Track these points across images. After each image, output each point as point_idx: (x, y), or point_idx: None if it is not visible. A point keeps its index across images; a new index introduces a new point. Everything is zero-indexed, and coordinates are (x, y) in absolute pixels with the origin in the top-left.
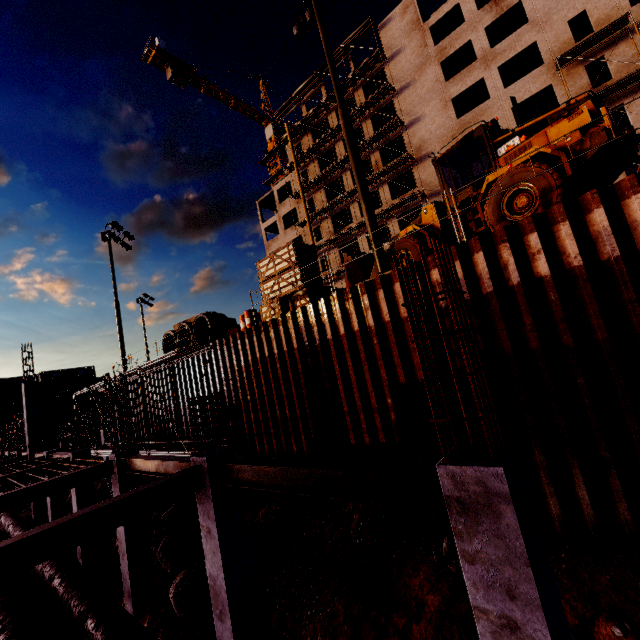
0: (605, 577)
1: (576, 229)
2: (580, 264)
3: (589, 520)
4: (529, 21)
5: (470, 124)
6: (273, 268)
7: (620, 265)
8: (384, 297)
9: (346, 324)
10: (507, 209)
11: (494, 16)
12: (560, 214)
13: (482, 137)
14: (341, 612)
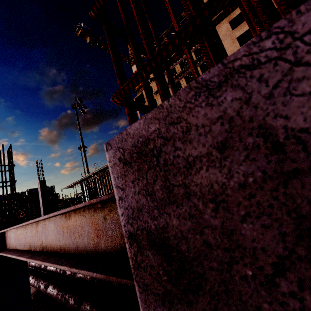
0: None
1: None
2: None
3: None
4: None
5: None
6: None
7: None
8: None
9: None
10: None
11: None
12: None
13: None
14: None
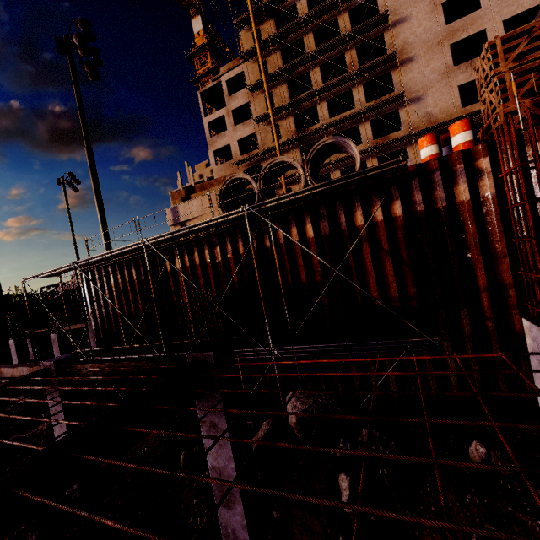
0: None
1: None
2: None
3: None
4: None
5: (459, 32)
6: (539, 44)
7: None
8: None
9: None
10: None
11: None
12: None
13: None
14: None
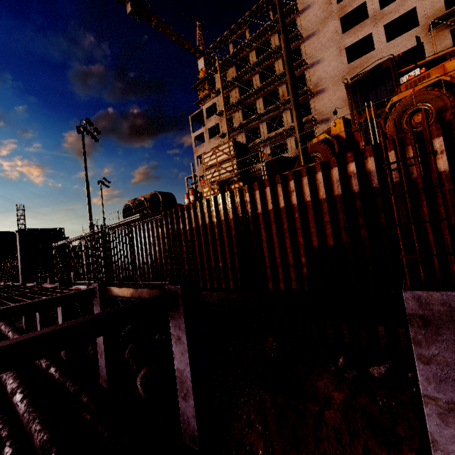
0: None
1: None
2: None
3: None
4: None
5: (357, 69)
6: (215, 159)
7: None
8: (308, 183)
9: (274, 202)
10: (406, 124)
11: None
12: None
13: (389, 67)
14: (268, 400)
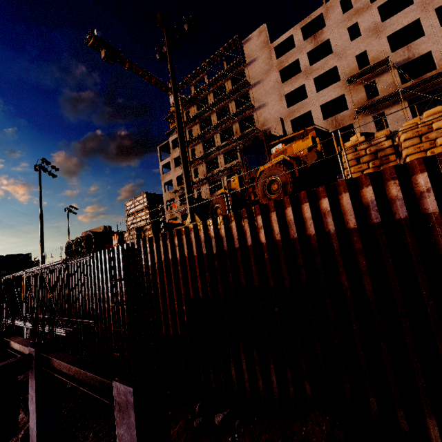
0: (265, 435)
1: (279, 217)
2: (279, 239)
3: (276, 396)
4: (333, 52)
5: (295, 112)
6: (134, 208)
7: (297, 243)
8: (185, 240)
9: (165, 254)
10: (268, 190)
11: (313, 46)
12: (272, 207)
13: (263, 140)
14: None
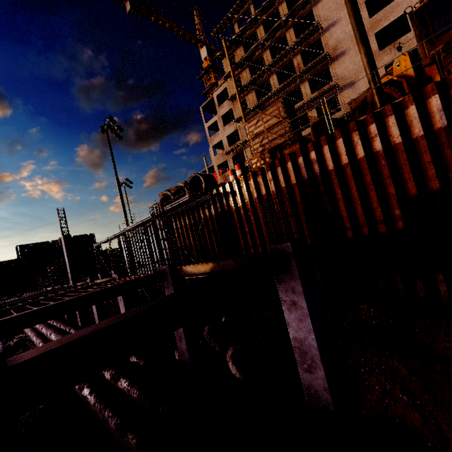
0: None
1: None
2: None
3: None
4: None
5: (381, 21)
6: (261, 126)
7: None
8: (395, 122)
9: (349, 154)
10: None
11: None
12: None
13: None
14: (401, 367)
